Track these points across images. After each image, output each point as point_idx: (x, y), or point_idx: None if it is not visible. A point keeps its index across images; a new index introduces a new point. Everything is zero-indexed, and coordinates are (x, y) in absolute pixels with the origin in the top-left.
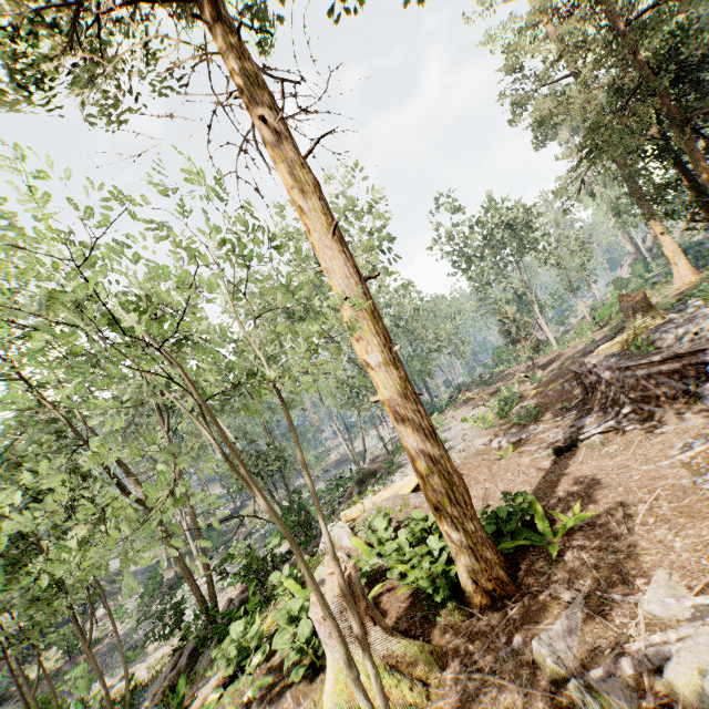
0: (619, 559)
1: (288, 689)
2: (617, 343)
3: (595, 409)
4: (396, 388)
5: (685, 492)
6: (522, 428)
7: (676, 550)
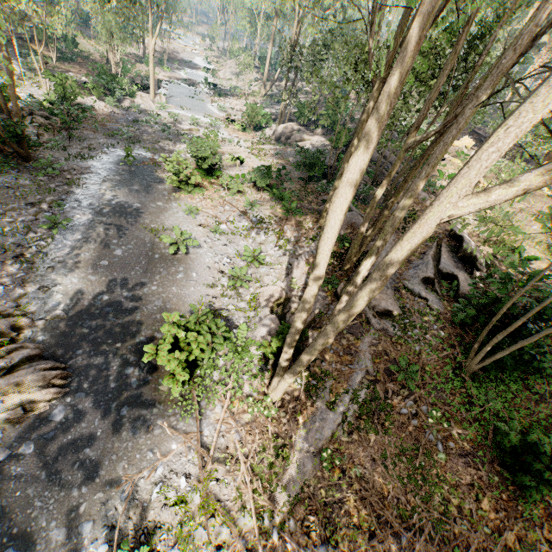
0: None
1: None
2: None
3: None
4: None
5: None
6: None
7: None
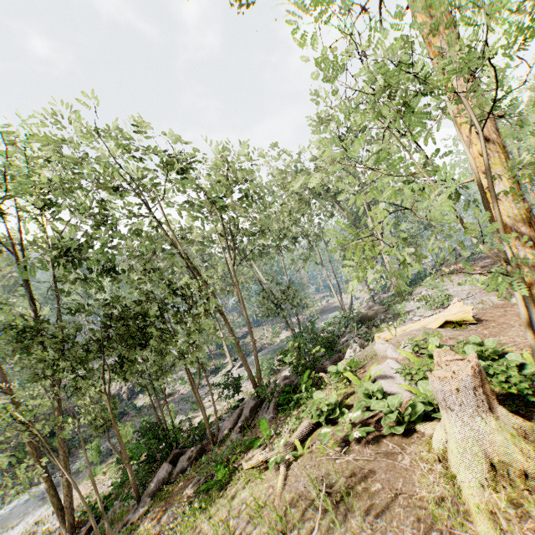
0: None
1: (383, 439)
2: None
3: None
4: (520, 217)
5: None
6: None
7: None
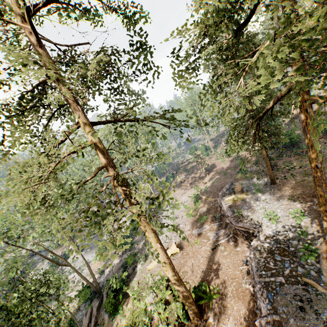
0: (224, 310)
1: None
2: (232, 200)
3: (223, 226)
4: (176, 281)
5: (239, 285)
6: (202, 225)
7: (234, 310)
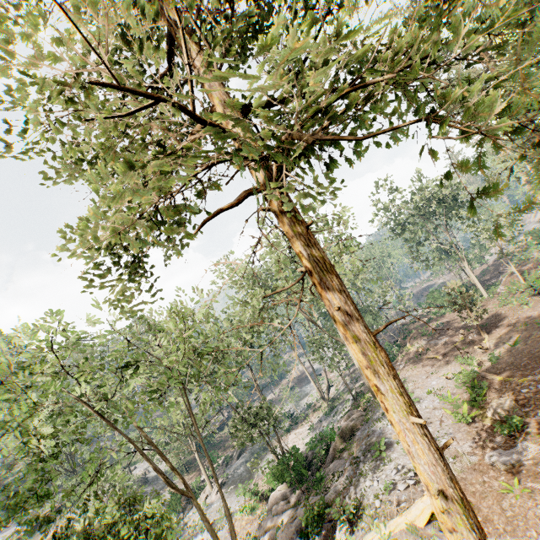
0: None
1: None
2: None
3: None
4: None
5: None
6: (511, 441)
7: None
